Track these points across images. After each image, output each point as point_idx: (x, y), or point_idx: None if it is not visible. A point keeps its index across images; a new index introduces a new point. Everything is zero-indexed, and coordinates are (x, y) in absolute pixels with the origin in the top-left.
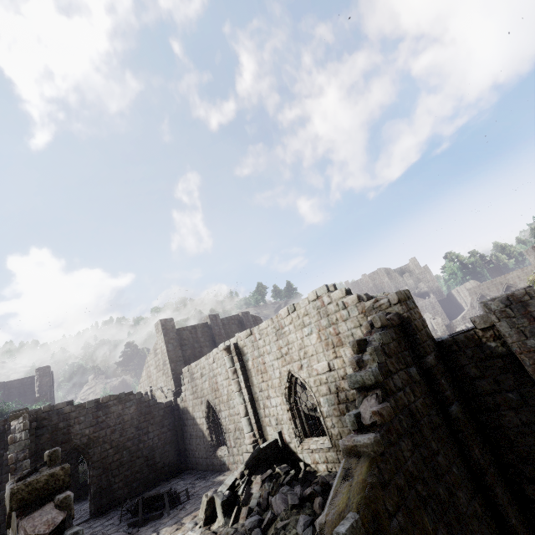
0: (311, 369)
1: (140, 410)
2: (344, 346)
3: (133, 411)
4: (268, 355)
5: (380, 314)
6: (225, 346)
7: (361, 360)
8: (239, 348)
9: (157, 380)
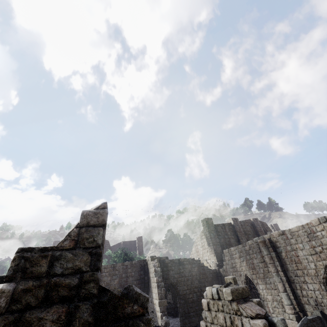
0: None
1: (199, 270)
2: None
3: (196, 270)
4: (301, 251)
5: None
6: (261, 239)
7: None
8: (272, 242)
9: (203, 255)
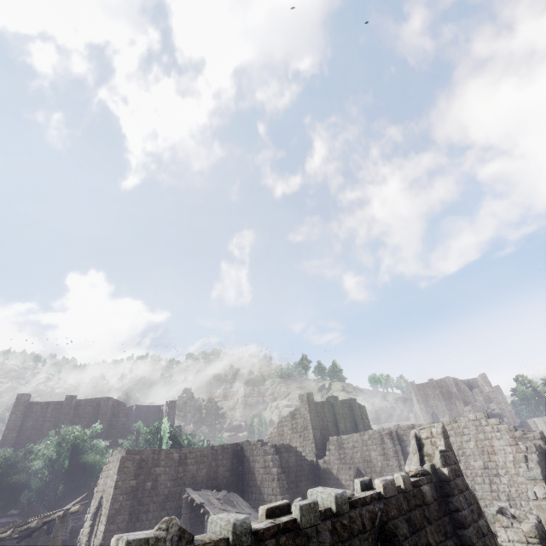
0: (468, 464)
1: (296, 461)
2: (497, 455)
3: (293, 461)
4: None
5: (534, 444)
6: (389, 431)
7: (529, 466)
8: (398, 435)
9: (291, 440)
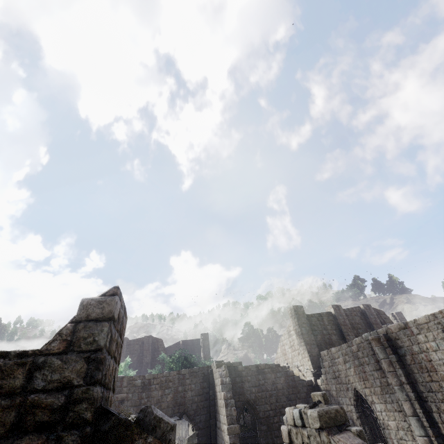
0: None
1: (287, 382)
2: None
3: (282, 382)
4: (435, 352)
5: None
6: (374, 336)
7: None
8: (390, 340)
9: (293, 359)
